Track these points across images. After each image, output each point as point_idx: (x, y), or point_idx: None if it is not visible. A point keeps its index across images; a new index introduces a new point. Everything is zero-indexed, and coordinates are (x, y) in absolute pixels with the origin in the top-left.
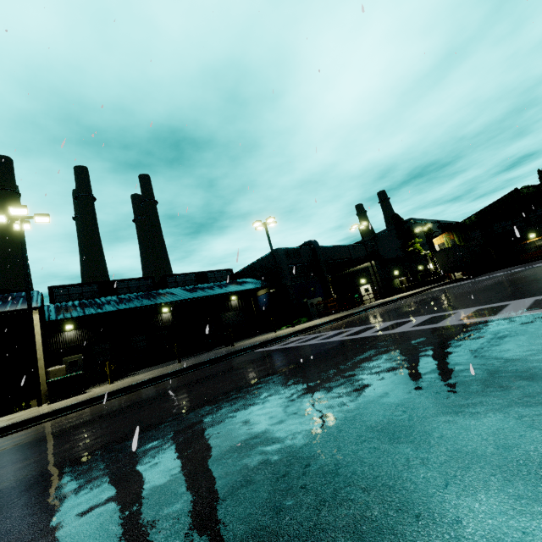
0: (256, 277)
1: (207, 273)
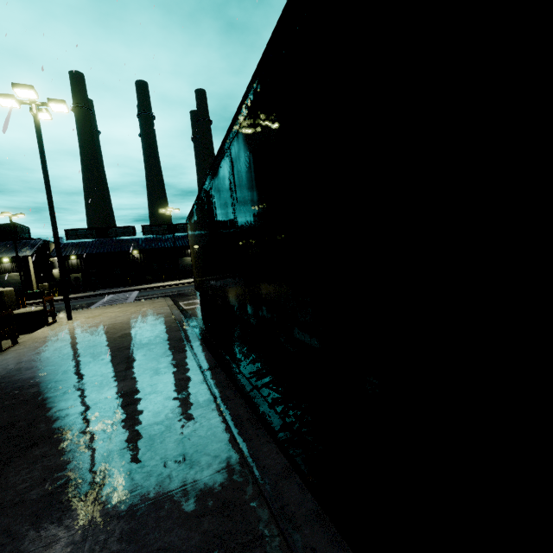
0: None
1: (178, 225)
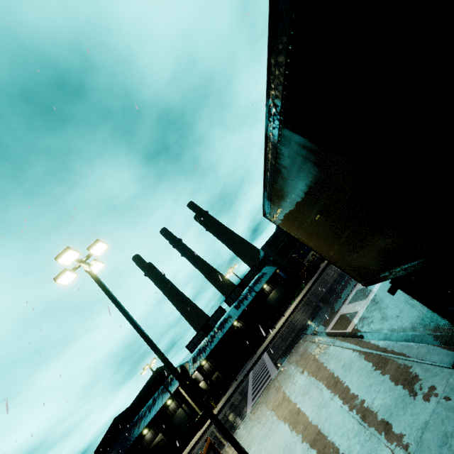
0: (268, 264)
1: (243, 279)
